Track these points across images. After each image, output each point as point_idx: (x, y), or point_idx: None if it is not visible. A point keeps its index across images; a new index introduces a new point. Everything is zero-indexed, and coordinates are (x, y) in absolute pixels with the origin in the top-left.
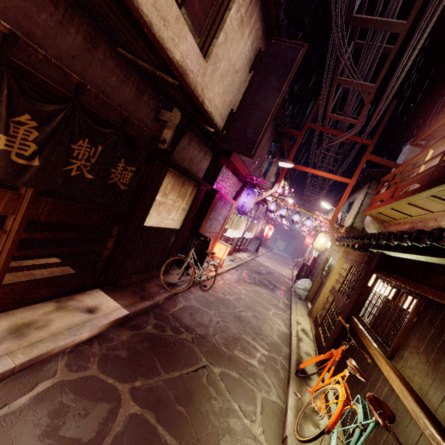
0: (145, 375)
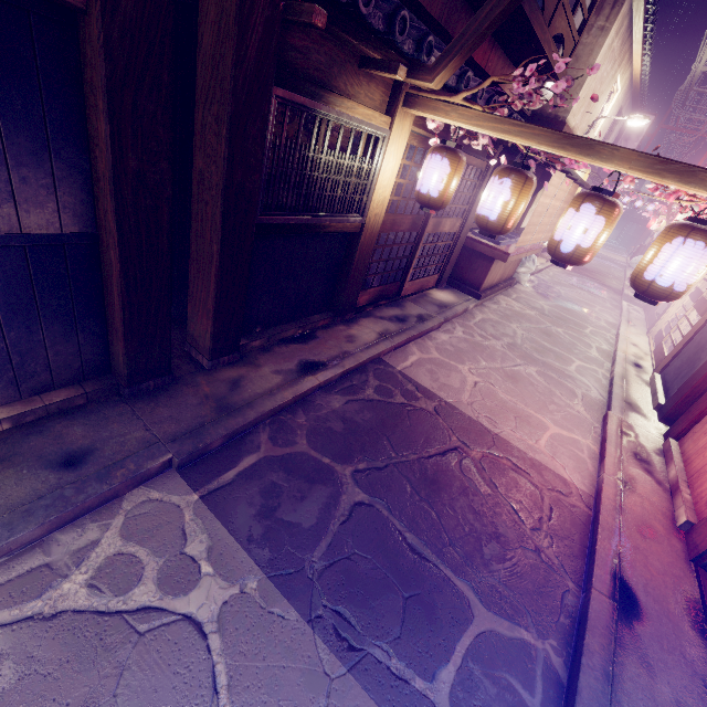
0: (578, 270)
